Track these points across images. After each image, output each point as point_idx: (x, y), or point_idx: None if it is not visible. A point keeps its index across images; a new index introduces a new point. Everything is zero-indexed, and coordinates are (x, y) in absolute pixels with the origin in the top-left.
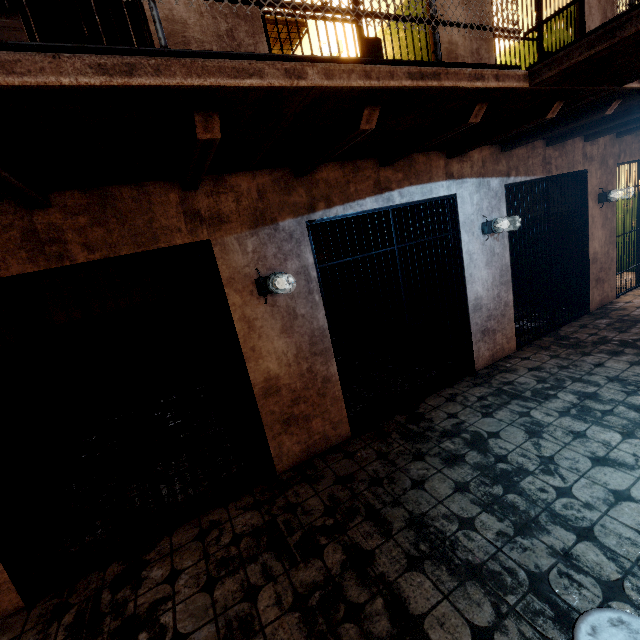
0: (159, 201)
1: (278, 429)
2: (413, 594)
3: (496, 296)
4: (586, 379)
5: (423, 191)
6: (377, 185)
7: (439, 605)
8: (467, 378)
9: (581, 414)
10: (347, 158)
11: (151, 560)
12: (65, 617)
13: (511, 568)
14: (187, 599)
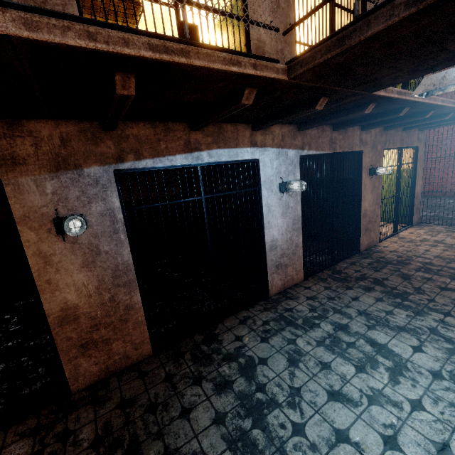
0: None
1: (75, 353)
2: None
3: (289, 239)
4: (344, 311)
5: (230, 154)
6: (187, 145)
7: None
8: (261, 302)
9: (332, 345)
10: (157, 119)
11: None
12: None
13: None
14: None
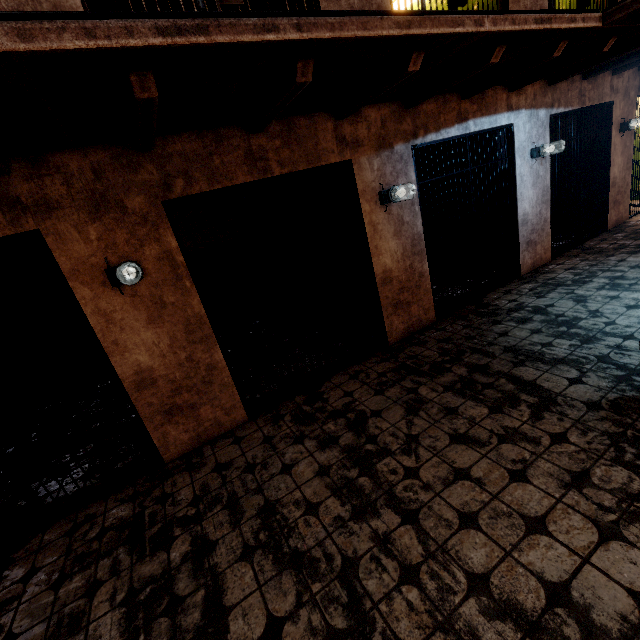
0: (321, 128)
1: (390, 311)
2: (523, 374)
3: (538, 213)
4: (613, 269)
5: (490, 121)
6: (459, 116)
7: (542, 375)
8: (515, 280)
9: (613, 287)
10: (441, 92)
11: (324, 391)
12: (285, 418)
13: (584, 356)
14: (368, 399)
